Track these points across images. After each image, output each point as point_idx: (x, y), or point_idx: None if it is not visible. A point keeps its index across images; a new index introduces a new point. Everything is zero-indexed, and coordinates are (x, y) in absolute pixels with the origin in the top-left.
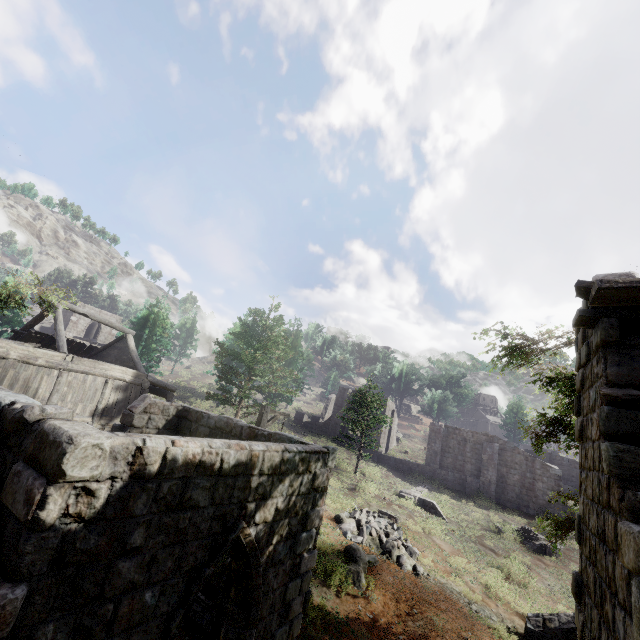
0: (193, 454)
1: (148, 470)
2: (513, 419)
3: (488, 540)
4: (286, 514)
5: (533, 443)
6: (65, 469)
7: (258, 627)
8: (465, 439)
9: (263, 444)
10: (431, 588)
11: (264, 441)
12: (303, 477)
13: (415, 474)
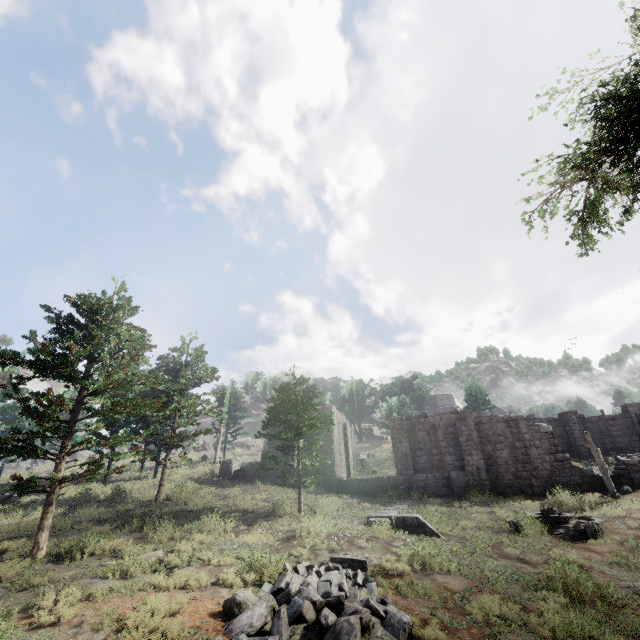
0: None
1: None
2: (475, 402)
3: (509, 546)
4: None
5: (576, 225)
6: None
7: None
8: (434, 426)
9: None
10: None
11: None
12: None
13: (388, 491)
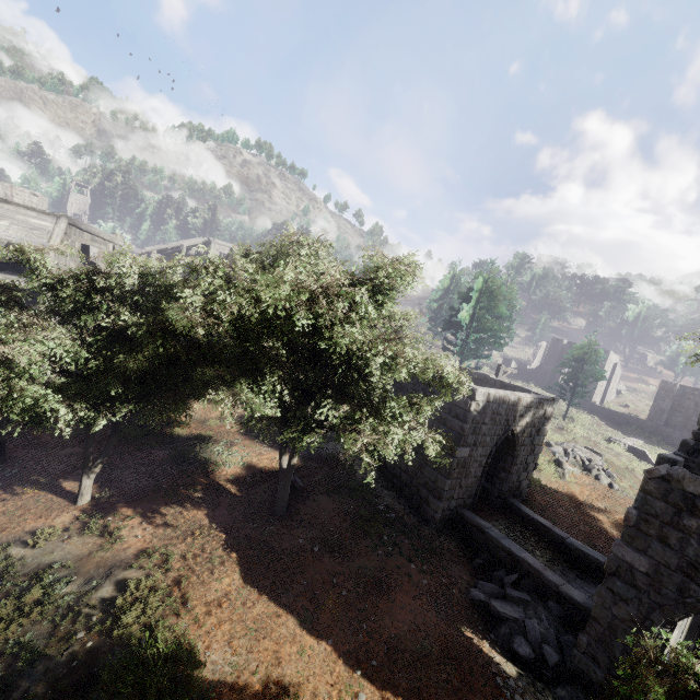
0: (501, 396)
1: (490, 400)
2: None
3: None
4: (530, 426)
5: None
6: (476, 397)
7: (515, 467)
8: None
9: (522, 394)
10: (621, 496)
11: (511, 390)
12: (539, 411)
13: (632, 427)
